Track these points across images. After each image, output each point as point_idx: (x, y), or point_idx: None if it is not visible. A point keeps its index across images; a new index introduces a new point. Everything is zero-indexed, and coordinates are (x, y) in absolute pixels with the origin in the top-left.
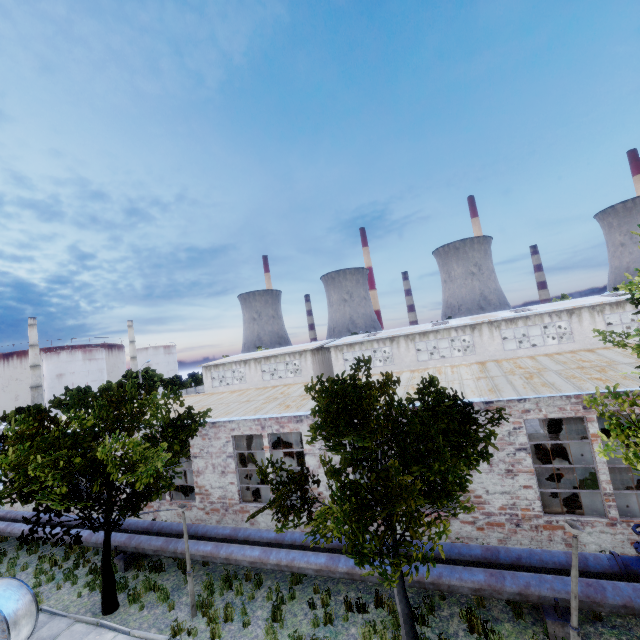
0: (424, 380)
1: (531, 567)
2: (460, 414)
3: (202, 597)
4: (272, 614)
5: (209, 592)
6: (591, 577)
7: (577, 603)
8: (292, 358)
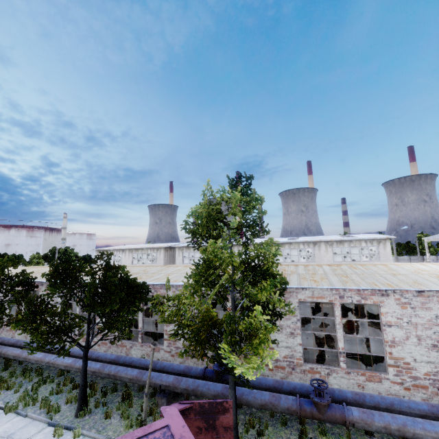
0: (180, 271)
1: (167, 372)
2: (130, 286)
3: (2, 377)
4: (32, 387)
5: (10, 376)
6: (190, 378)
7: (148, 381)
8: (152, 251)
